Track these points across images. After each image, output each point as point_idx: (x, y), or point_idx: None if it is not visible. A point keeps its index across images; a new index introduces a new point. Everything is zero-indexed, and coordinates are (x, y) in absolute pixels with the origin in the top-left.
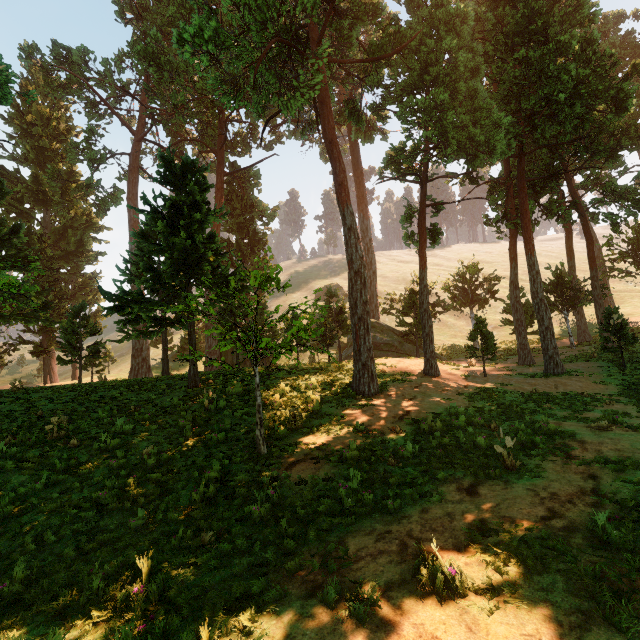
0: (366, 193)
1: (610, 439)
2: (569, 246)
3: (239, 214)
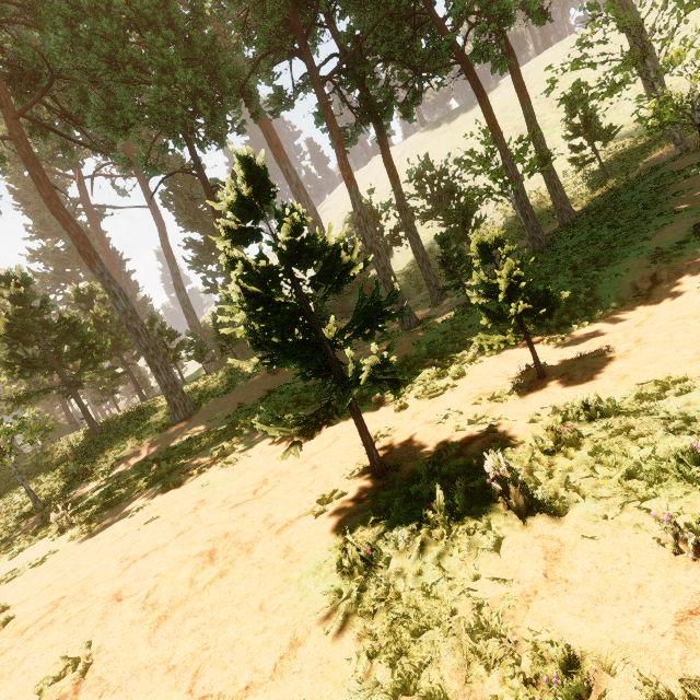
0: (271, 129)
1: (151, 493)
2: (516, 85)
3: (184, 212)
